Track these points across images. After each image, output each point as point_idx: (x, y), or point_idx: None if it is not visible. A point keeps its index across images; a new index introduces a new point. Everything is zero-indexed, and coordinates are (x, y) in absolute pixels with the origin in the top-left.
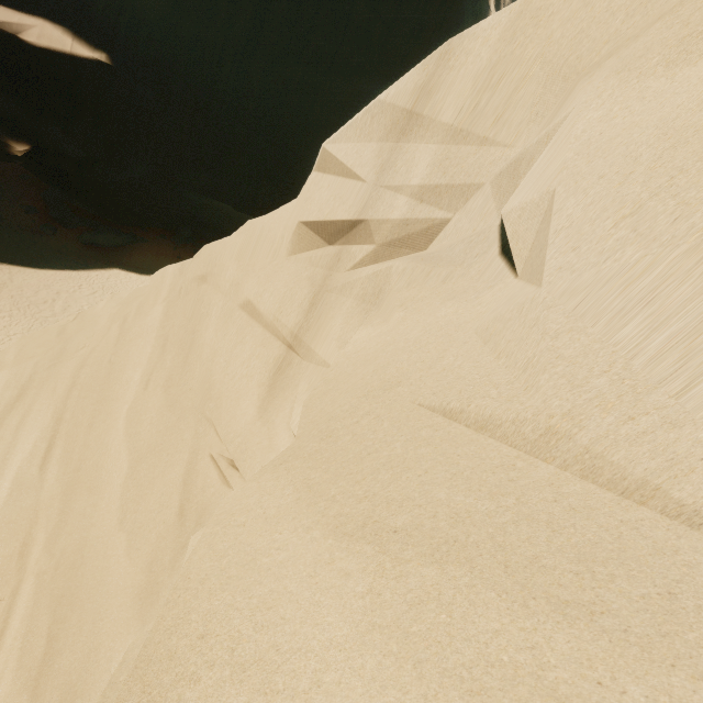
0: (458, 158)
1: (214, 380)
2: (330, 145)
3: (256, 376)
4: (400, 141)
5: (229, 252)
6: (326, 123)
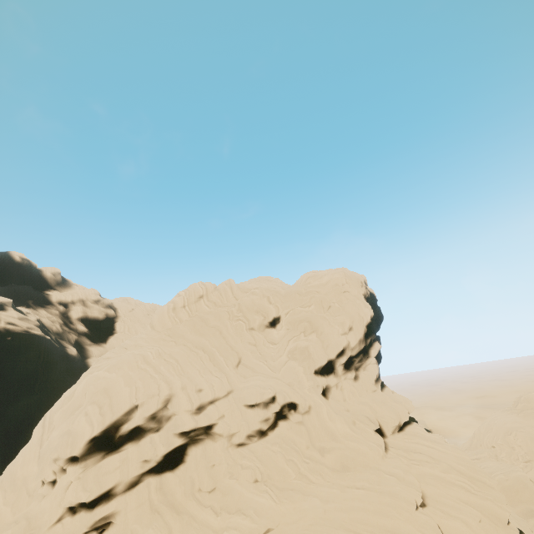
0: (51, 422)
1: (26, 475)
2: (35, 430)
3: (35, 464)
4: (44, 424)
5: (19, 457)
6: (1, 430)
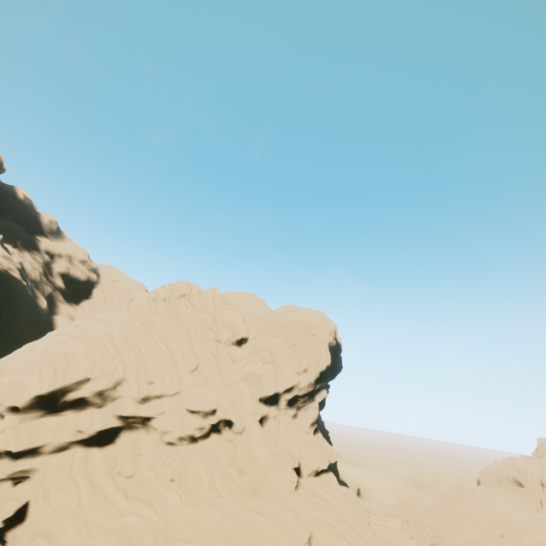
0: (4, 367)
1: None
2: None
3: None
4: None
5: None
6: None
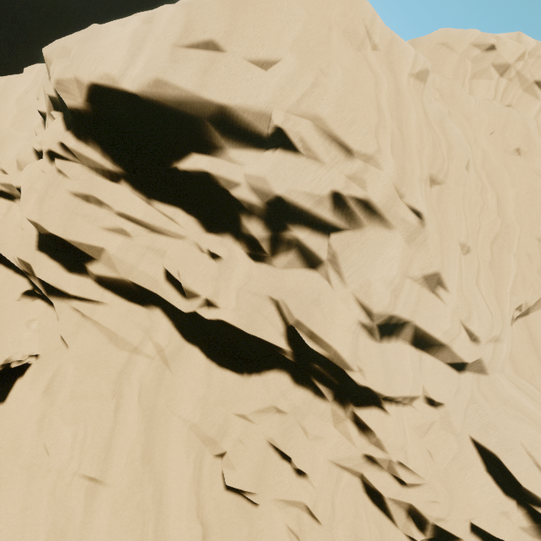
0: None
1: None
2: None
3: None
4: None
5: None
6: None
